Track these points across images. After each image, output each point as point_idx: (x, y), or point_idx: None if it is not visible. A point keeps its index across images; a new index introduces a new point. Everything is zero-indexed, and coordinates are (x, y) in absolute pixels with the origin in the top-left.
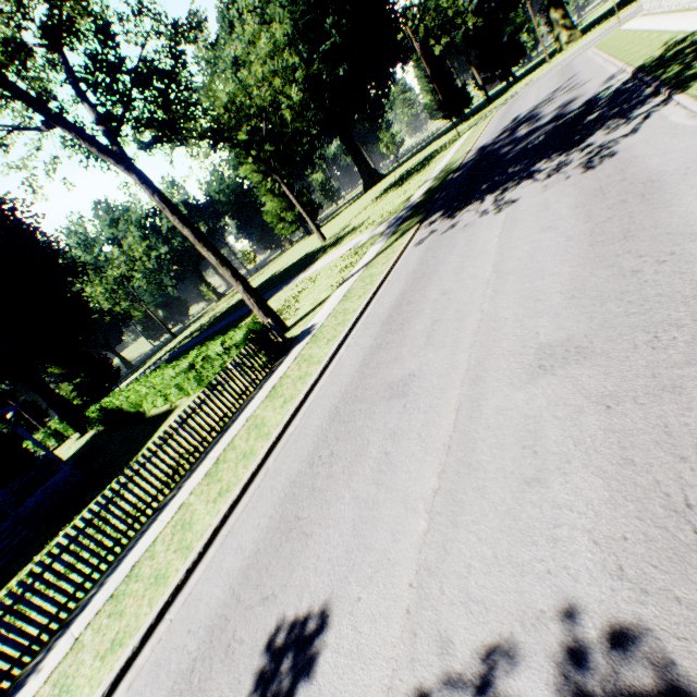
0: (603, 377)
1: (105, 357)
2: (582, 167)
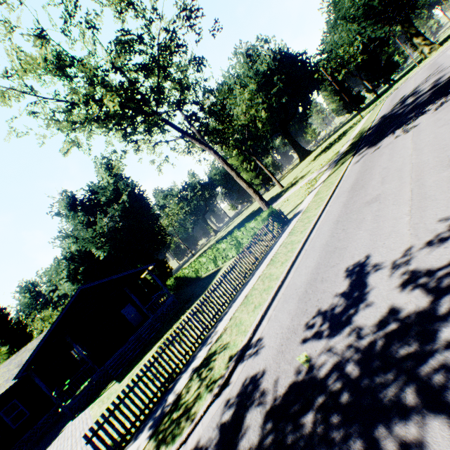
0: None
1: (165, 261)
2: None
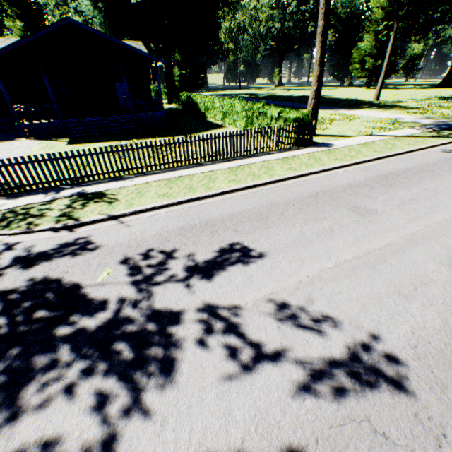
0: None
1: (203, 70)
2: None
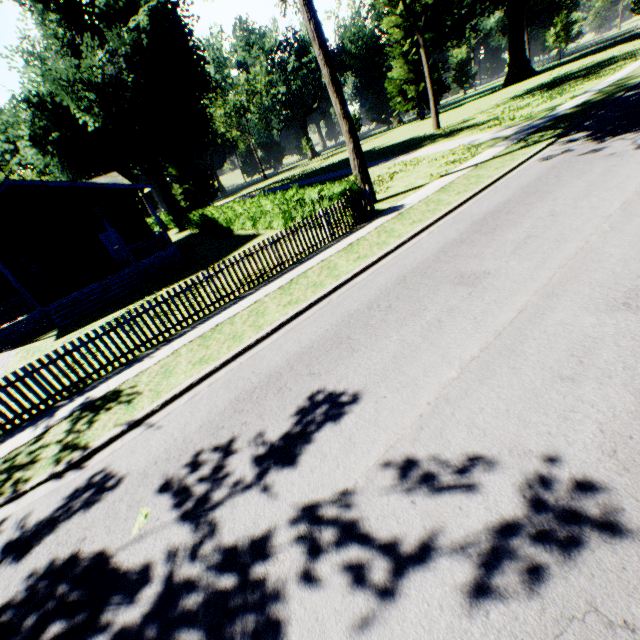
0: None
1: (210, 175)
2: None
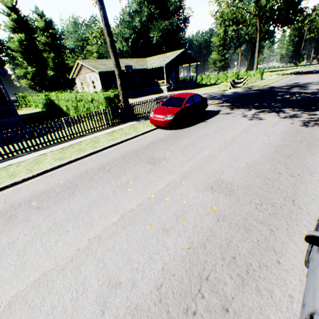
0: None
1: None
2: None
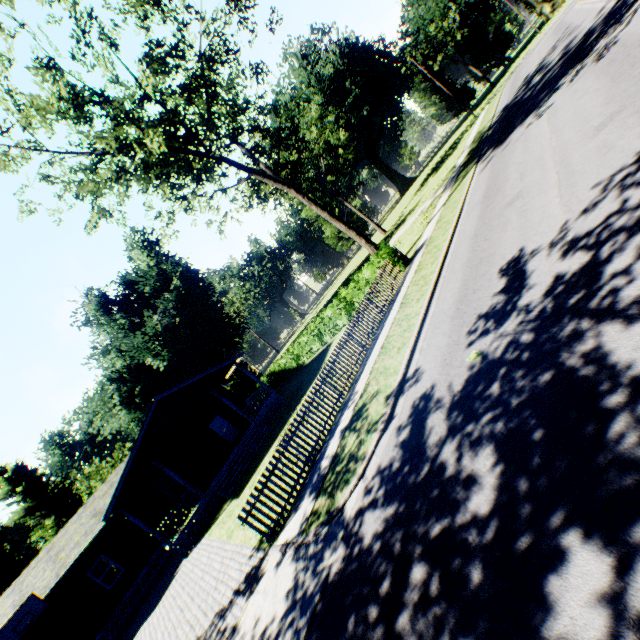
0: (632, 108)
1: (244, 364)
2: (594, 62)
